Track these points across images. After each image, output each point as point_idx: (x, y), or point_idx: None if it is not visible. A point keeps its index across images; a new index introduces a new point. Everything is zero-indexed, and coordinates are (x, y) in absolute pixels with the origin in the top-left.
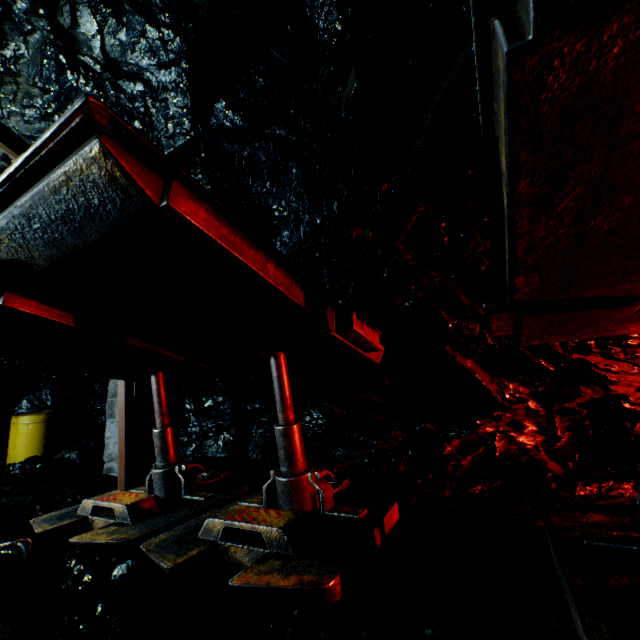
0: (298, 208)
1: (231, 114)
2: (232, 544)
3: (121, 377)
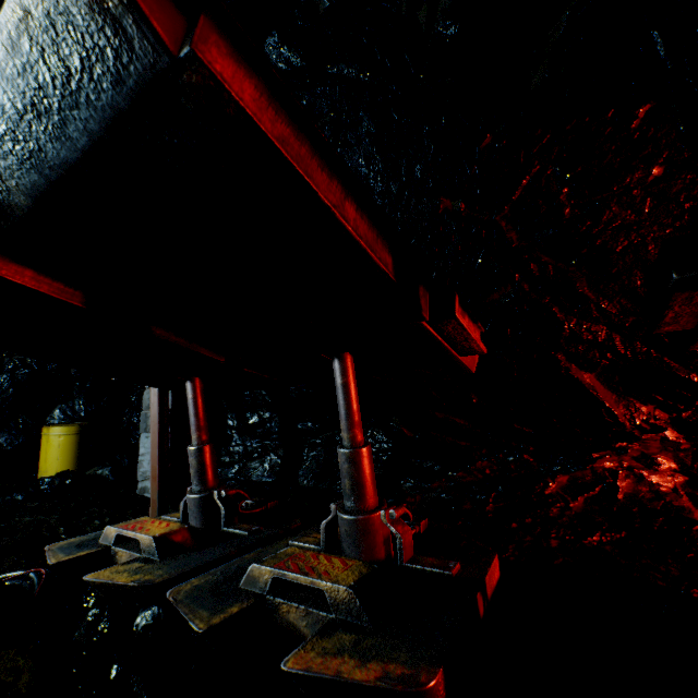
0: (368, 174)
1: (286, 51)
2: (284, 601)
3: (152, 383)
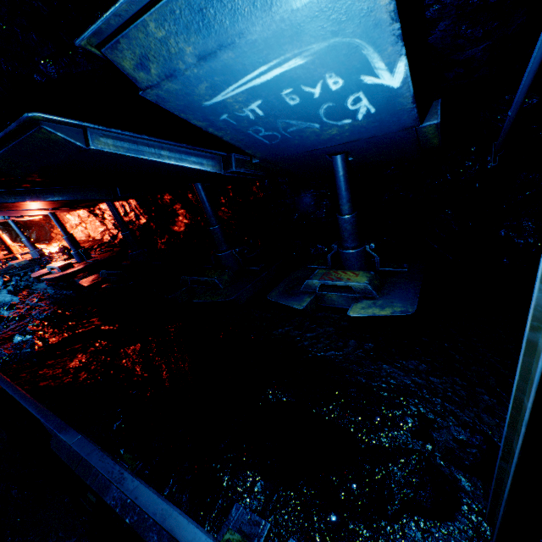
0: None
1: None
2: None
3: None
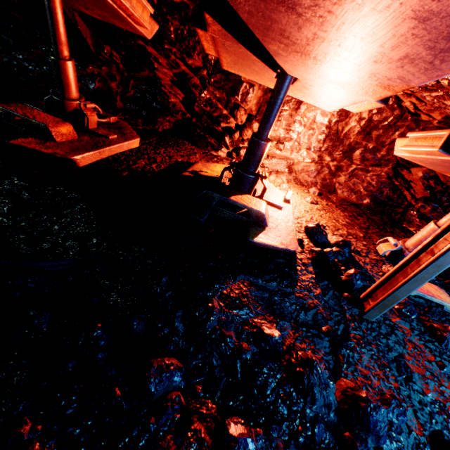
0: None
1: None
2: None
3: None
